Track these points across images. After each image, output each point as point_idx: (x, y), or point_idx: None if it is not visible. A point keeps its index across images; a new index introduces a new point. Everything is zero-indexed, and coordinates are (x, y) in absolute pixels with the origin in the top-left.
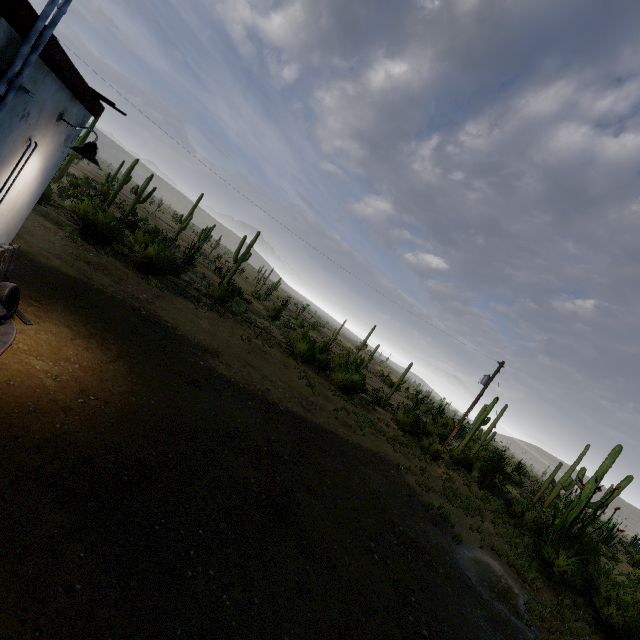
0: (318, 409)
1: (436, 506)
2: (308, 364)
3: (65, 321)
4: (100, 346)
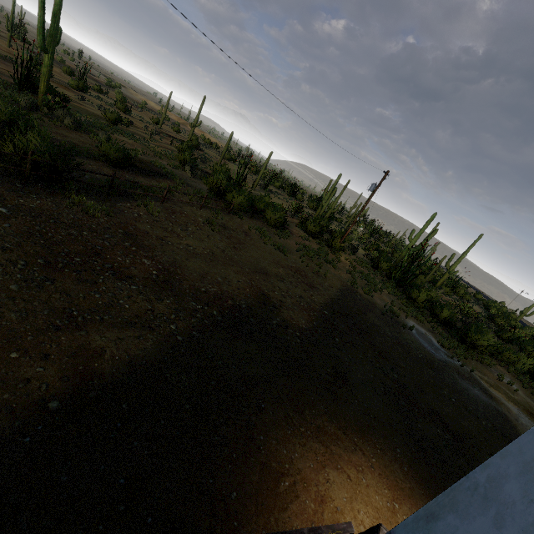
0: (305, 274)
1: (380, 304)
2: (245, 213)
3: (311, 462)
4: (338, 445)
